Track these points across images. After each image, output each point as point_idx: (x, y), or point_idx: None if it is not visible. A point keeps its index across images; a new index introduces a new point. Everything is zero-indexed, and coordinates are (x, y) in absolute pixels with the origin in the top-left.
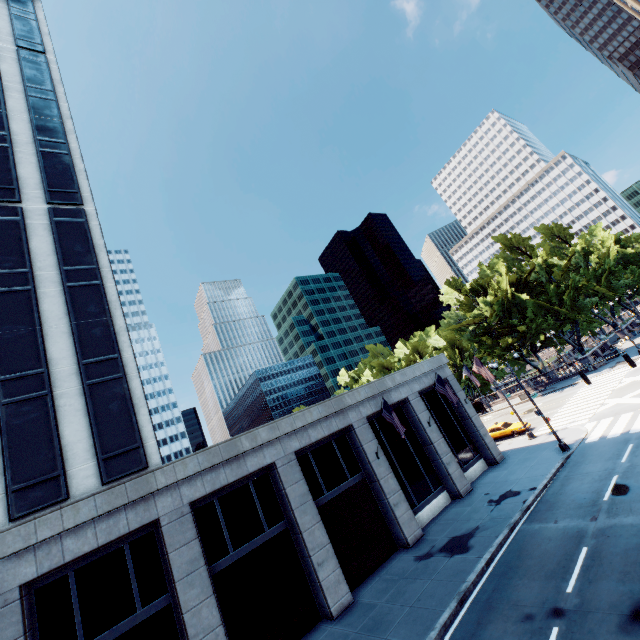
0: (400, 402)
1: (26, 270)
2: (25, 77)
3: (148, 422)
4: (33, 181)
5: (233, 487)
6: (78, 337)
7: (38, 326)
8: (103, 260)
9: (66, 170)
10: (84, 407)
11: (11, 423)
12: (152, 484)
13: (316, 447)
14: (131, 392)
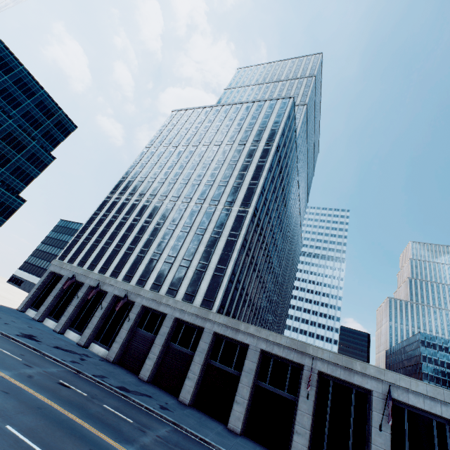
0: (369, 391)
1: (221, 231)
2: (260, 156)
3: (220, 295)
4: (240, 199)
5: (232, 341)
6: (220, 257)
7: (214, 250)
8: (243, 231)
9: (251, 194)
10: (209, 280)
11: (194, 275)
12: (208, 316)
13: (278, 359)
14: (222, 282)
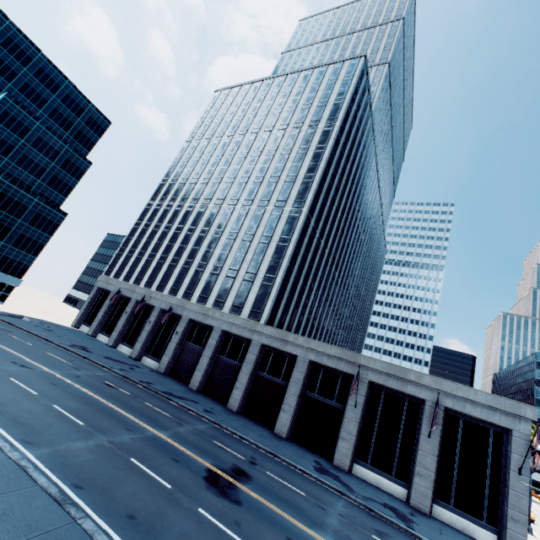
0: (423, 401)
1: (271, 236)
2: (318, 142)
3: (269, 306)
4: (293, 197)
5: (281, 353)
6: (269, 265)
7: (262, 257)
8: (295, 235)
9: (306, 190)
10: (257, 291)
11: (242, 286)
12: (256, 327)
13: (328, 370)
14: (271, 293)
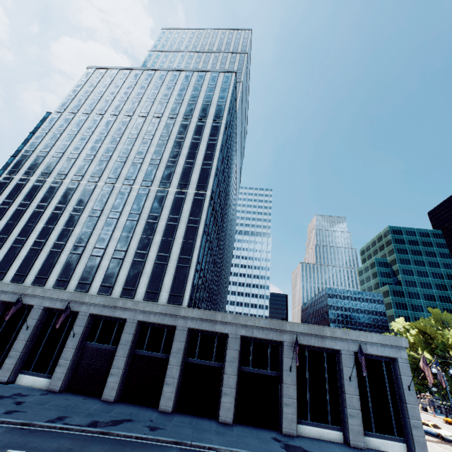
0: (337, 351)
1: (178, 217)
2: (210, 134)
3: (189, 288)
4: (195, 181)
5: (209, 333)
6: (182, 246)
7: (173, 239)
8: (203, 216)
9: (207, 175)
10: (174, 273)
11: (154, 270)
12: (179, 312)
13: (257, 341)
14: (189, 274)
